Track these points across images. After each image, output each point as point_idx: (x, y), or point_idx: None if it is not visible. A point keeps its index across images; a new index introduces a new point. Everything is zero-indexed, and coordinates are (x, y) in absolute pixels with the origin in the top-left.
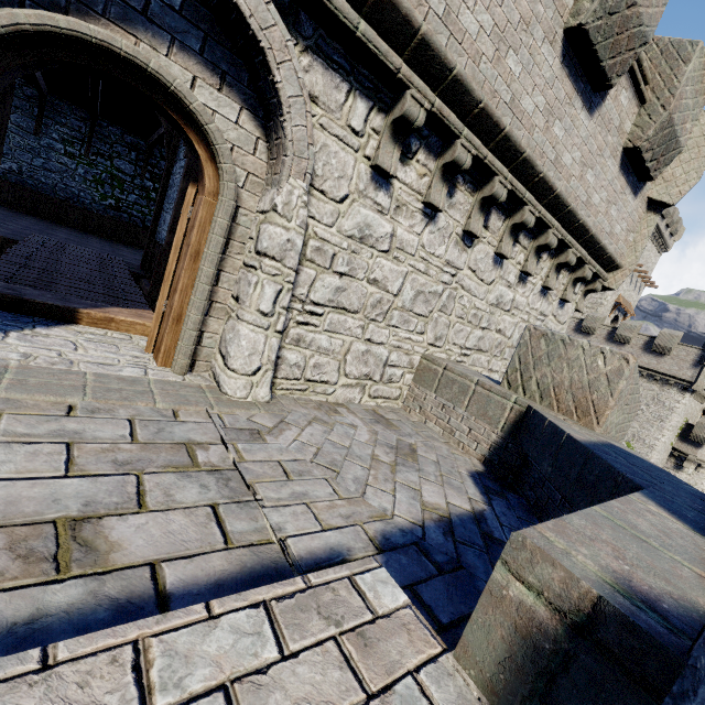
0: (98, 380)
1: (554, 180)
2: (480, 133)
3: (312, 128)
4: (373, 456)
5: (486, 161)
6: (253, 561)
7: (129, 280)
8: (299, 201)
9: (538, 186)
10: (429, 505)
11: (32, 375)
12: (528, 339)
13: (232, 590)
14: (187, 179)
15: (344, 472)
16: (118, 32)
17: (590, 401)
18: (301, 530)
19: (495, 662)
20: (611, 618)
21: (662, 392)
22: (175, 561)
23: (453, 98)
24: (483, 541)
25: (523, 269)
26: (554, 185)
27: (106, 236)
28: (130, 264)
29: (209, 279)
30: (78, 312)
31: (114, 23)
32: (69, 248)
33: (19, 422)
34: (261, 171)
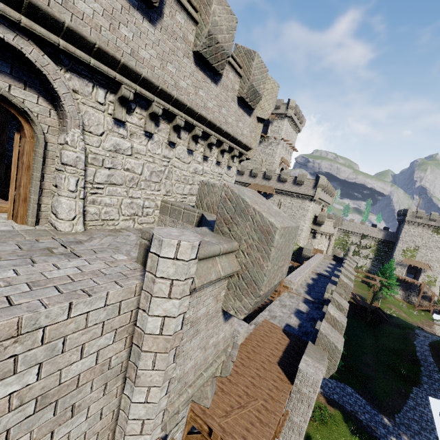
0: None
1: (206, 114)
2: (164, 99)
3: (78, 105)
4: (137, 244)
5: (170, 110)
6: None
7: None
8: (78, 138)
9: (199, 118)
10: None
11: None
12: (201, 187)
13: None
14: (1, 115)
15: (121, 249)
16: None
17: None
18: None
19: (142, 258)
20: None
21: (303, 203)
22: None
23: (145, 86)
24: None
25: (204, 155)
26: (206, 117)
27: None
28: None
29: (39, 178)
30: None
31: None
32: None
33: None
34: (56, 124)
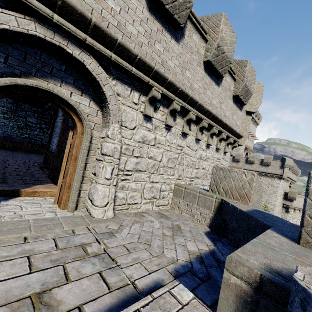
0: (35, 222)
1: (211, 110)
2: (181, 98)
3: (119, 105)
4: (163, 233)
5: (185, 107)
6: (122, 295)
7: (39, 170)
8: (117, 132)
9: (206, 113)
10: (191, 251)
11: (4, 225)
12: (215, 171)
13: (116, 311)
14: (64, 124)
15: (152, 243)
16: (40, 81)
17: (244, 193)
18: (140, 275)
19: None
20: (266, 281)
21: (272, 181)
22: (88, 303)
23: (169, 88)
24: (216, 263)
25: (207, 143)
26: (211, 111)
27: (24, 150)
28: (37, 162)
29: (82, 168)
30: (20, 191)
31: (39, 78)
32: (9, 160)
33: (2, 250)
34: (100, 122)
